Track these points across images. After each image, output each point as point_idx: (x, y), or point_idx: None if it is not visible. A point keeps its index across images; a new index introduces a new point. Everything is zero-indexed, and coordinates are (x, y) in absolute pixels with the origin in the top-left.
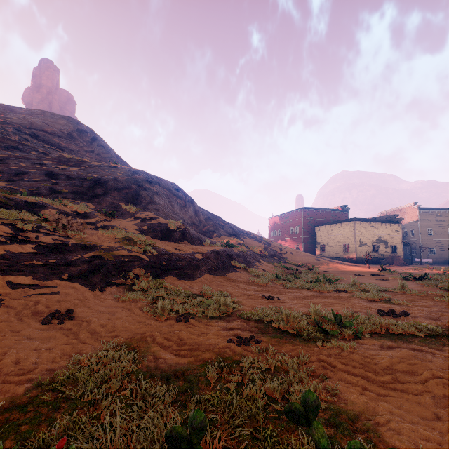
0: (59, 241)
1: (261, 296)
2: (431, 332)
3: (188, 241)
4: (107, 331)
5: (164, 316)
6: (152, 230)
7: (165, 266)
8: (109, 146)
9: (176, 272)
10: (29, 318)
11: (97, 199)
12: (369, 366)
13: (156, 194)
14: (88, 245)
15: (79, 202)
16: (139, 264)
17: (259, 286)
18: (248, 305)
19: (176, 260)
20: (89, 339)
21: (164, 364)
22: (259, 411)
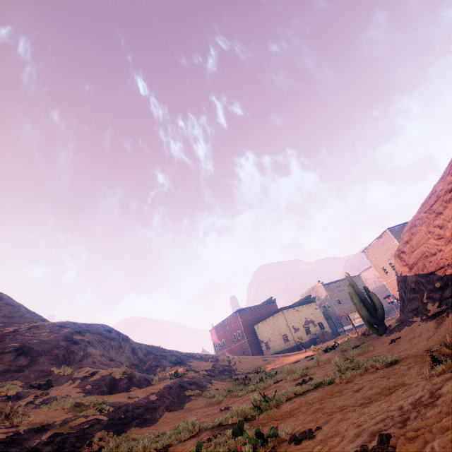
0: (10, 433)
1: (219, 411)
2: (317, 384)
3: (136, 386)
4: None
5: None
6: (97, 387)
7: (125, 419)
8: (18, 303)
9: (136, 421)
10: None
11: (22, 372)
12: (280, 414)
13: (88, 344)
14: (40, 427)
15: (6, 383)
16: (99, 426)
17: (216, 405)
18: (210, 421)
19: (133, 409)
20: None
21: None
22: (225, 450)
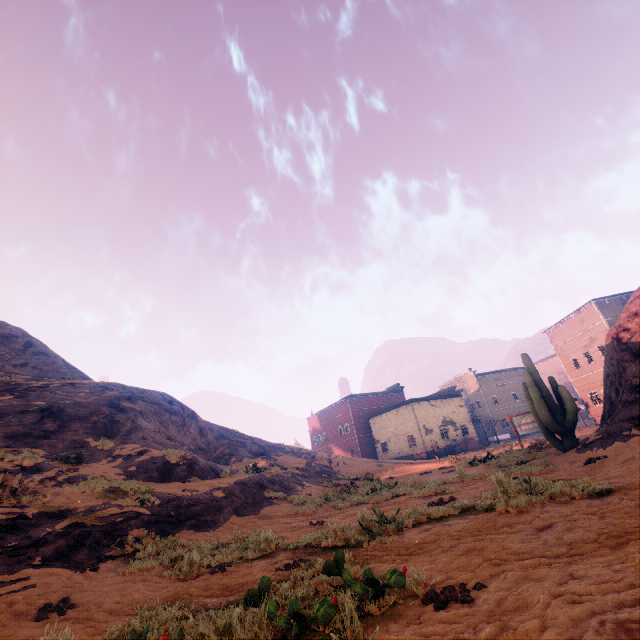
0: (13, 514)
1: (308, 524)
2: (465, 508)
3: (198, 476)
4: (129, 605)
5: (194, 572)
6: (144, 470)
7: (175, 518)
8: (53, 353)
9: (191, 522)
10: (13, 620)
11: (48, 440)
12: (404, 547)
13: (140, 415)
14: (56, 512)
15: (23, 449)
16: (138, 521)
17: (306, 515)
18: (293, 537)
19: (189, 505)
20: (111, 617)
21: (214, 604)
22: (309, 592)
